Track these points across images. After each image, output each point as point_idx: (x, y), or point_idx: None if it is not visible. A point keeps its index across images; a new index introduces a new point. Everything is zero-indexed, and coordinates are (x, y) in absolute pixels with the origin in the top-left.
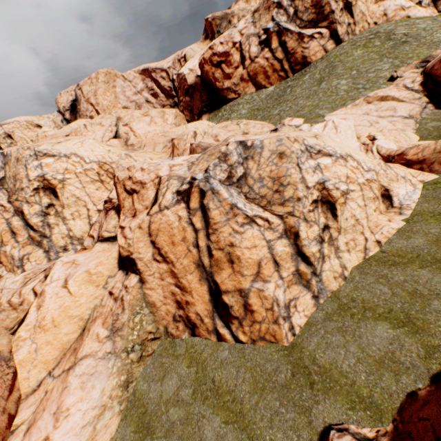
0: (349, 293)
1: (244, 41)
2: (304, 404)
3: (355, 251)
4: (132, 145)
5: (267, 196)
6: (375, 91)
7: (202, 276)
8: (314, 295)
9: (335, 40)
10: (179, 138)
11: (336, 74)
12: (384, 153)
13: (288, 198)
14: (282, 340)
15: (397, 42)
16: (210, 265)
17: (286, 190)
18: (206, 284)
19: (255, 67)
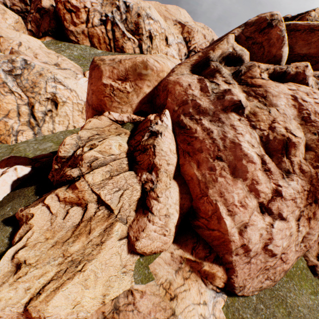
0: (50, 137)
1: (92, 11)
2: (4, 156)
3: (63, 125)
4: None
5: (27, 88)
6: None
7: None
8: (35, 133)
9: (140, 50)
10: (6, 39)
11: None
12: None
13: (35, 91)
14: (10, 143)
15: None
16: None
17: (36, 88)
18: None
19: (94, 32)
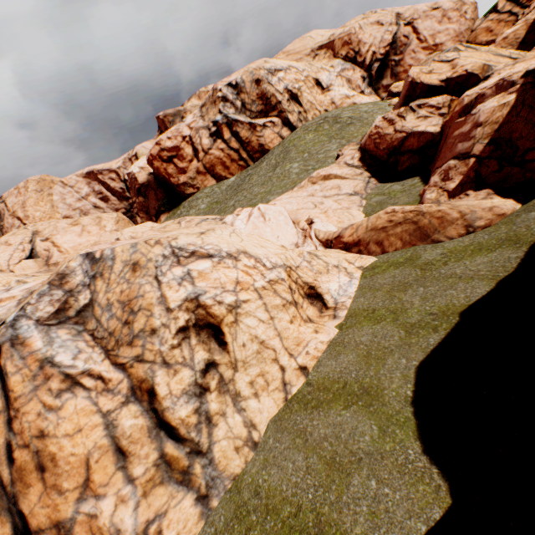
0: (255, 477)
1: (194, 134)
2: None
3: (268, 391)
4: (56, 263)
5: (116, 332)
6: (317, 171)
7: (2, 505)
8: (201, 496)
9: (290, 127)
10: None
11: (290, 158)
12: (322, 237)
13: (138, 331)
14: None
15: (344, 124)
16: (12, 481)
17: (137, 319)
18: (9, 521)
19: (211, 159)
